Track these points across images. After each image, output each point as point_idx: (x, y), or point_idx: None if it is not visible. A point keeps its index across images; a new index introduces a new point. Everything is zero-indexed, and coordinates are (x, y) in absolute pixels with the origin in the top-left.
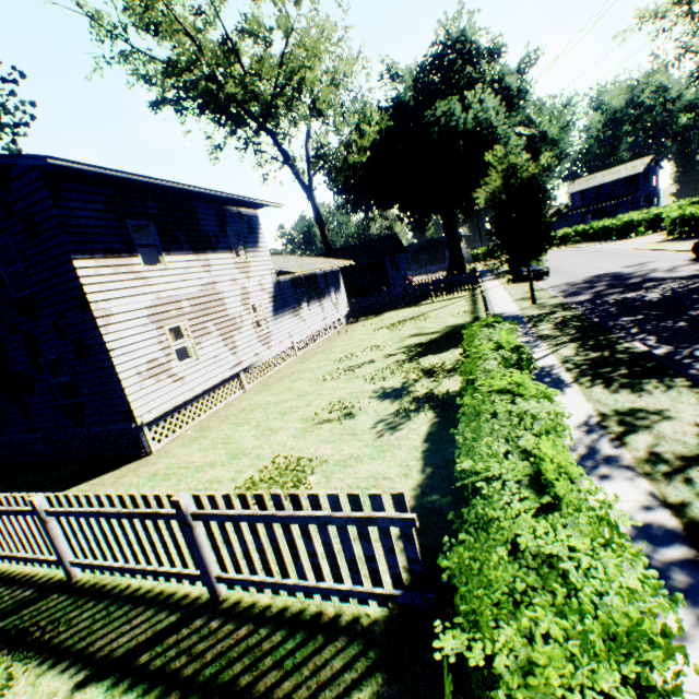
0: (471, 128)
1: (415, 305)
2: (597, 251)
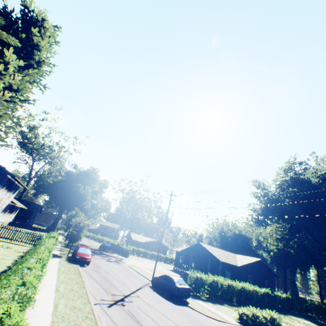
0: (82, 193)
1: (34, 230)
2: (91, 241)
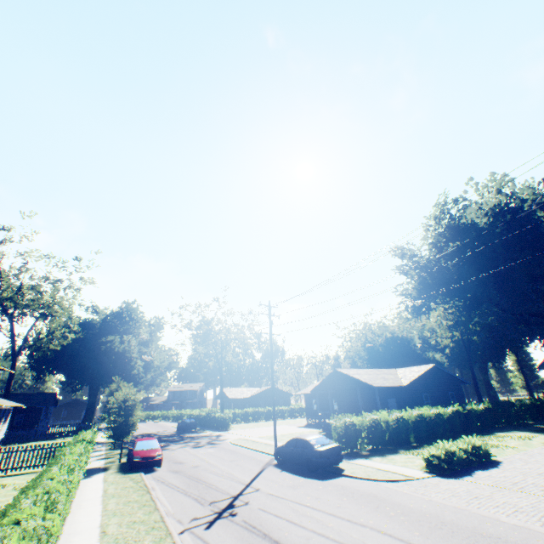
0: (122, 351)
1: (53, 439)
2: (161, 425)
